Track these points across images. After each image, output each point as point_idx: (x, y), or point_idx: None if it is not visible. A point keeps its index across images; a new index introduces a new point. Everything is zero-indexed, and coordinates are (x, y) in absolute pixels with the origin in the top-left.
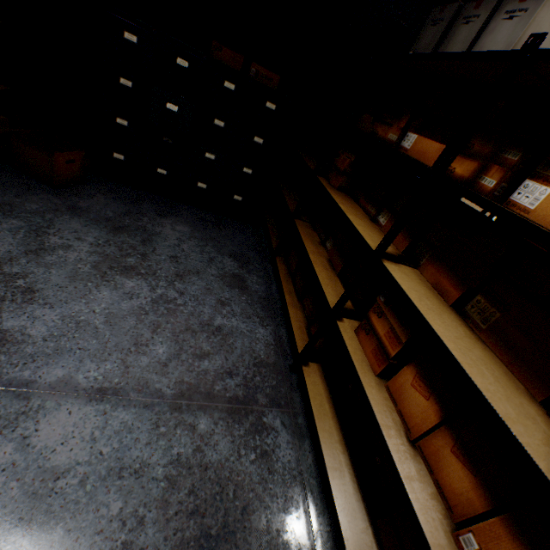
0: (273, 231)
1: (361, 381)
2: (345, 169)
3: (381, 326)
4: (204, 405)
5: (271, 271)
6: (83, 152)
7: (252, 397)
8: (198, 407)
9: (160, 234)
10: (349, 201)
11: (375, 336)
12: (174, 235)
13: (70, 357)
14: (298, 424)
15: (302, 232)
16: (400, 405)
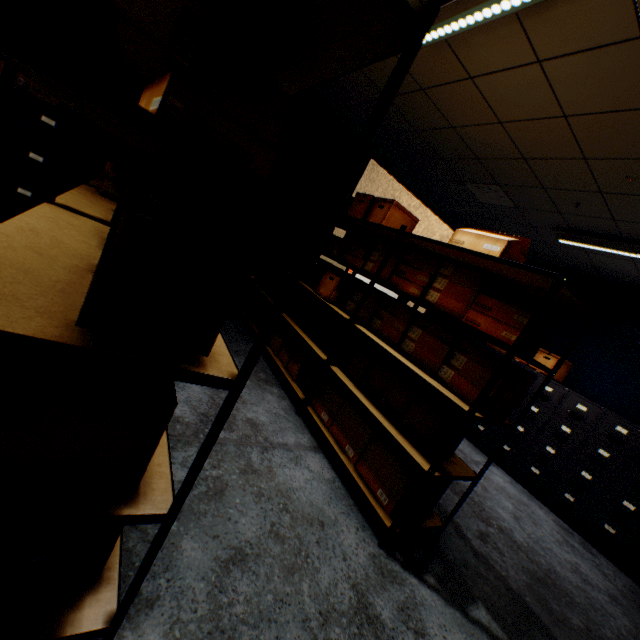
0: None
1: None
2: (107, 173)
3: None
4: None
5: None
6: None
7: None
8: None
9: None
10: (106, 201)
11: None
12: None
13: None
14: None
15: None
16: None
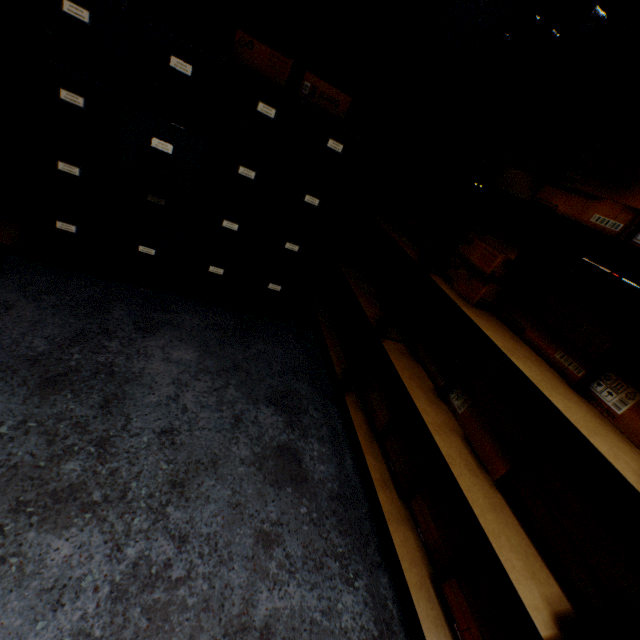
0: (331, 337)
1: None
2: (492, 271)
3: None
4: None
5: (338, 419)
6: None
7: None
8: None
9: (140, 376)
10: (507, 335)
11: None
12: (167, 372)
13: None
14: None
15: (403, 371)
16: None
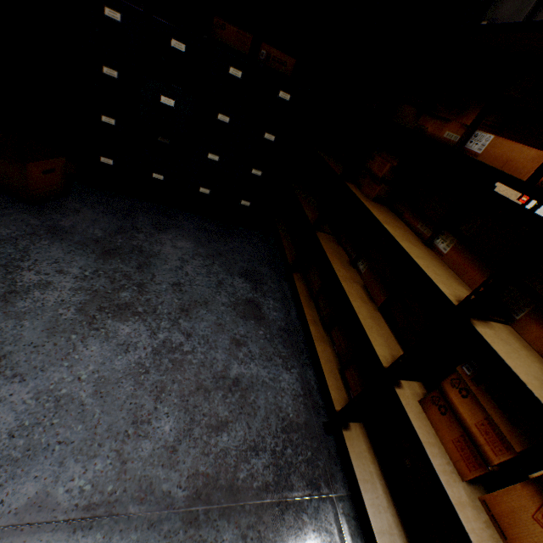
0: (286, 240)
1: (449, 497)
2: (383, 176)
3: (467, 410)
4: (226, 507)
5: (288, 290)
6: (63, 159)
7: (285, 482)
8: (220, 513)
9: (159, 254)
10: (390, 216)
11: (457, 421)
12: (175, 254)
13: (45, 459)
14: (345, 516)
15: (328, 250)
16: (514, 541)
